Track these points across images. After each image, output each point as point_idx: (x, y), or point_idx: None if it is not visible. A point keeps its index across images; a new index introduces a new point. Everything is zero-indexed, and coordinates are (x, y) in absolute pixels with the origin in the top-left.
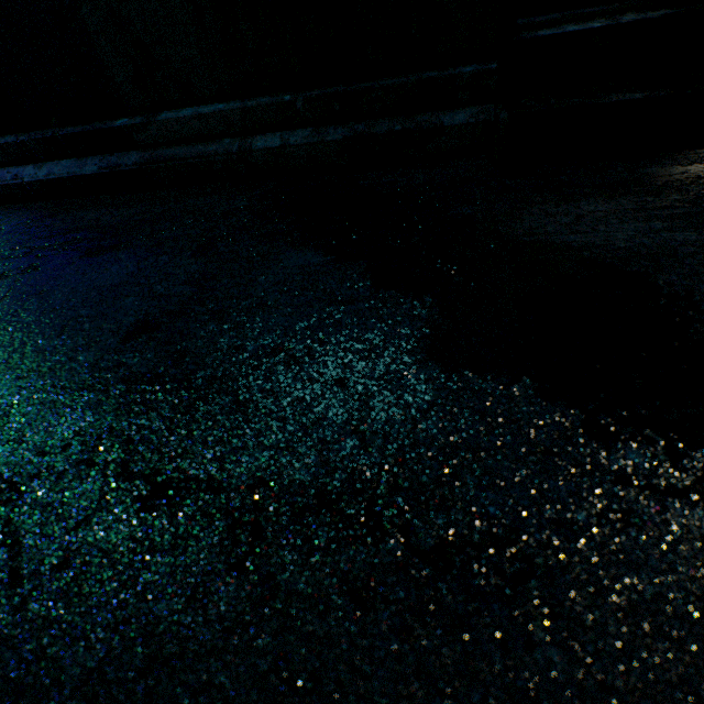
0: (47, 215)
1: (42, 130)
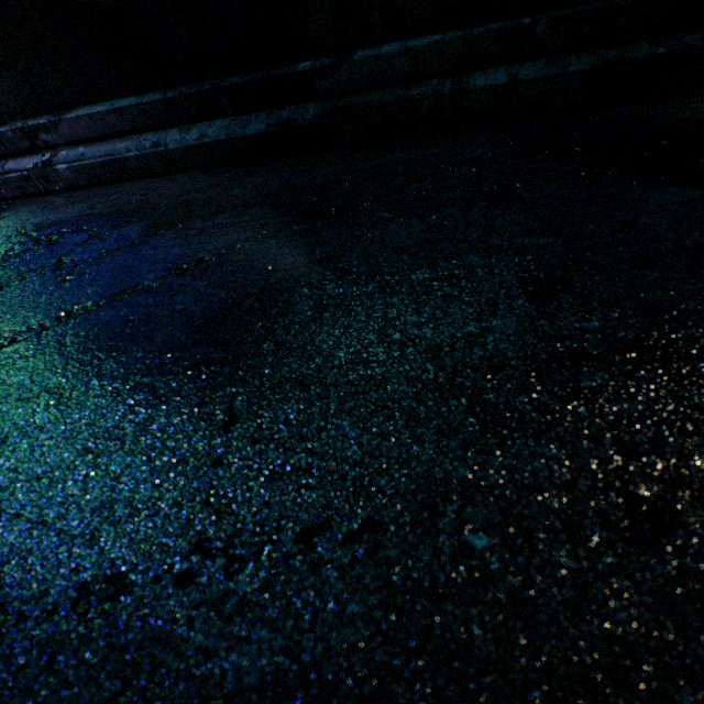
0: (208, 185)
1: (194, 83)
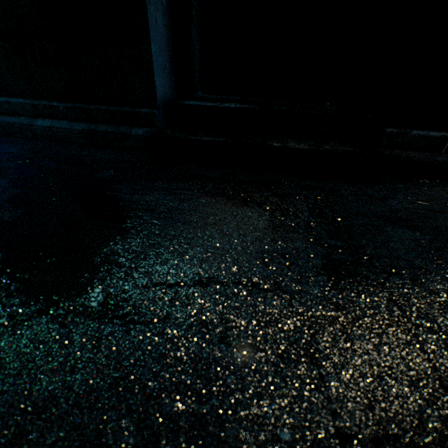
0: None
1: None
